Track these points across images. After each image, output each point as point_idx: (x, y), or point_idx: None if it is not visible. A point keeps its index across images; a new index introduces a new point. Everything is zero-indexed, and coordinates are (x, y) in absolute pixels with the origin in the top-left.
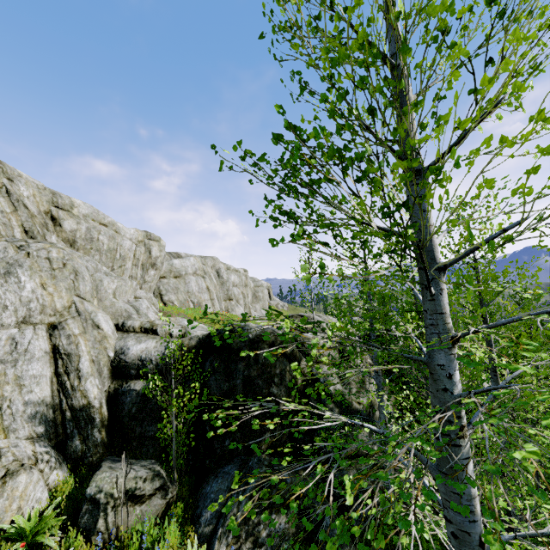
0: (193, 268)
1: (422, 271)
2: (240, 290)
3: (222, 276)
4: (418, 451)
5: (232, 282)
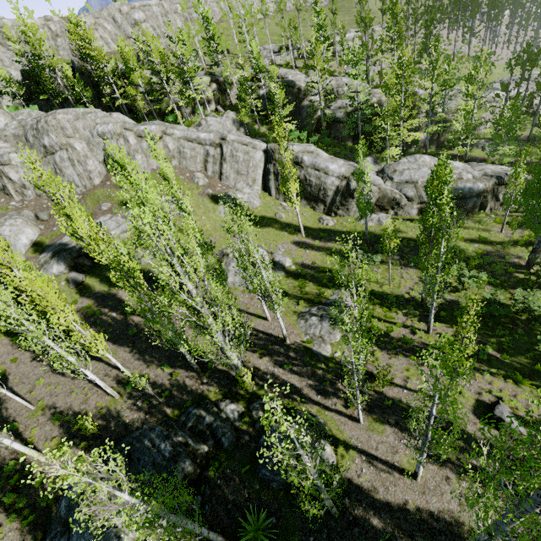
0: (87, 26)
1: None
2: (149, 25)
3: (117, 21)
4: (77, 99)
5: (138, 20)
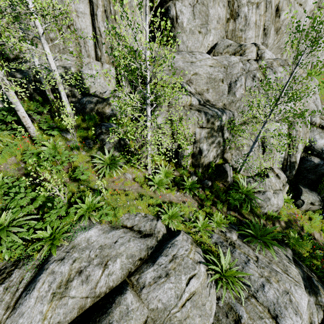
0: None
1: None
2: None
3: None
4: None
5: None
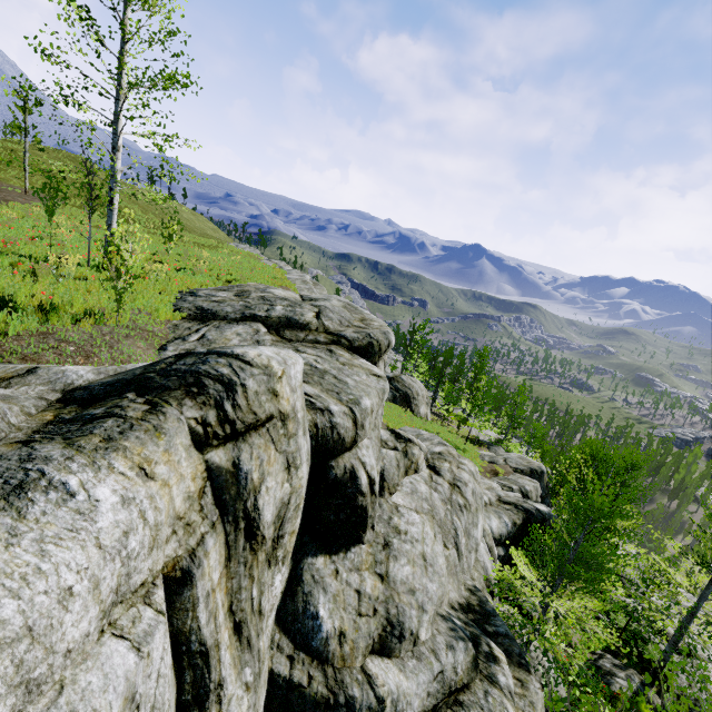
0: None
1: (711, 586)
2: None
3: None
4: None
5: None
